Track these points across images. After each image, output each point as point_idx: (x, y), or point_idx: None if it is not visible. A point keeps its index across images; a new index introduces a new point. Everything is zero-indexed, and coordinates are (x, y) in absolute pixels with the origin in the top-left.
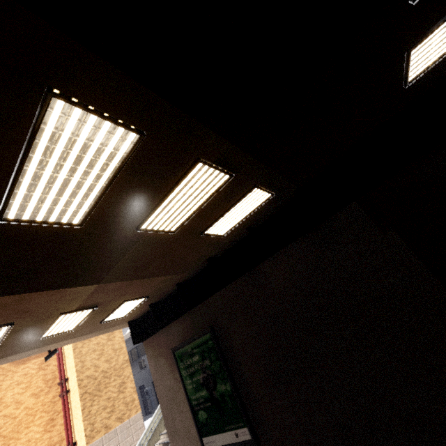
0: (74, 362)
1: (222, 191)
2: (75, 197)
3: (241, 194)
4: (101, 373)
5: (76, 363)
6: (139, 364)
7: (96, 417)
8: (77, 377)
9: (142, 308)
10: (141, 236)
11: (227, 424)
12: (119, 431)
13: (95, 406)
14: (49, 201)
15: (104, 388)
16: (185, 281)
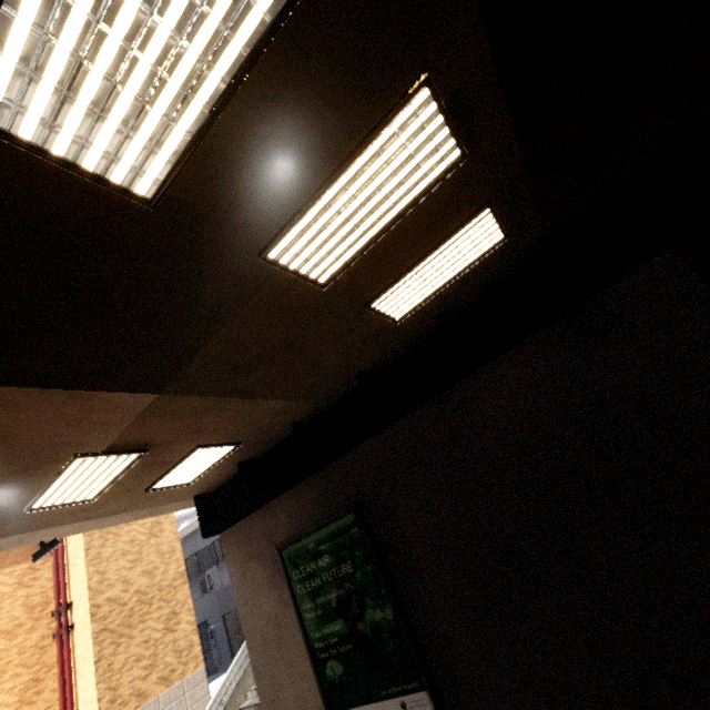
0: (87, 573)
1: (432, 198)
2: (154, 99)
3: (458, 219)
4: (135, 595)
5: (89, 574)
6: (201, 583)
7: (122, 675)
8: (89, 600)
9: (224, 469)
10: (263, 282)
11: (385, 686)
12: (163, 703)
13: (120, 655)
14: (90, 89)
15: (140, 622)
16: (307, 419)
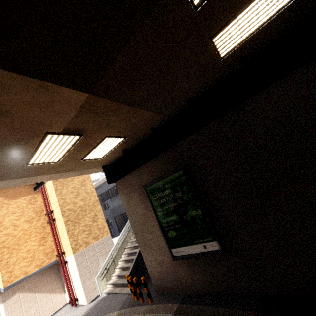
0: (57, 199)
1: None
2: None
3: None
4: (78, 208)
5: (58, 200)
6: (104, 205)
7: (78, 236)
8: (60, 209)
9: (116, 152)
10: None
11: (196, 239)
12: (96, 246)
13: (76, 229)
14: None
15: (82, 218)
16: (157, 127)
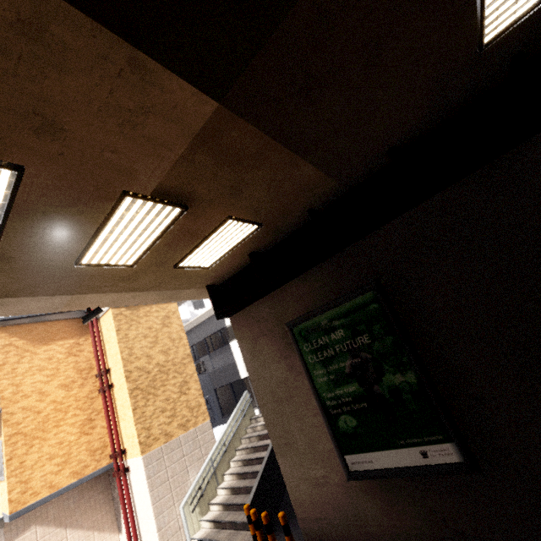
0: (119, 348)
1: None
2: None
3: None
4: (156, 367)
5: (121, 349)
6: (197, 367)
7: (152, 420)
8: (123, 367)
9: (237, 258)
10: None
11: (403, 437)
12: (183, 441)
13: (150, 407)
14: None
15: (161, 386)
16: (320, 209)
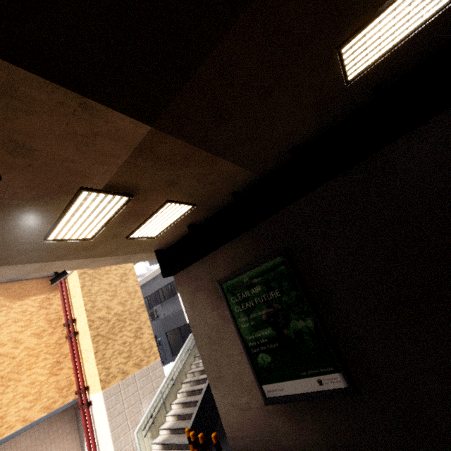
0: (83, 301)
1: None
2: None
3: None
4: (114, 316)
5: (85, 302)
6: (151, 314)
7: (111, 361)
8: (87, 317)
9: (178, 229)
10: None
11: (305, 369)
12: (137, 378)
13: (109, 350)
14: None
15: (119, 332)
16: (242, 191)
